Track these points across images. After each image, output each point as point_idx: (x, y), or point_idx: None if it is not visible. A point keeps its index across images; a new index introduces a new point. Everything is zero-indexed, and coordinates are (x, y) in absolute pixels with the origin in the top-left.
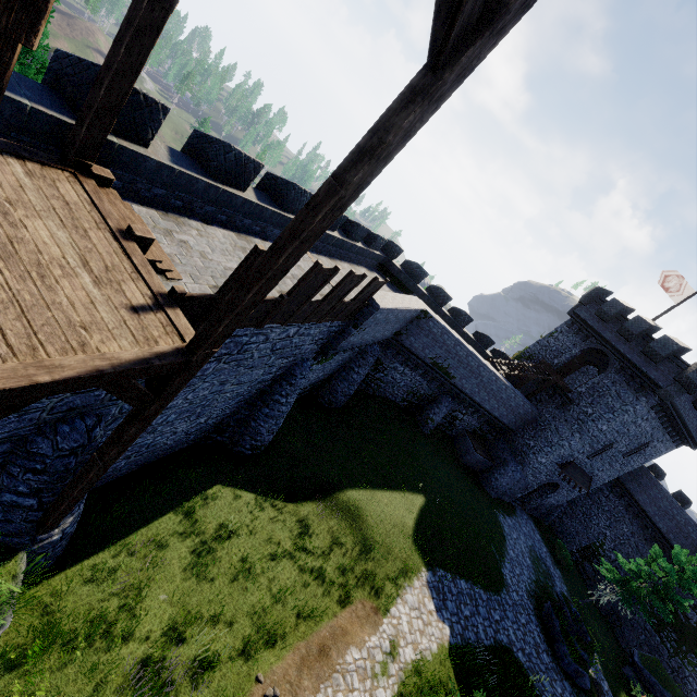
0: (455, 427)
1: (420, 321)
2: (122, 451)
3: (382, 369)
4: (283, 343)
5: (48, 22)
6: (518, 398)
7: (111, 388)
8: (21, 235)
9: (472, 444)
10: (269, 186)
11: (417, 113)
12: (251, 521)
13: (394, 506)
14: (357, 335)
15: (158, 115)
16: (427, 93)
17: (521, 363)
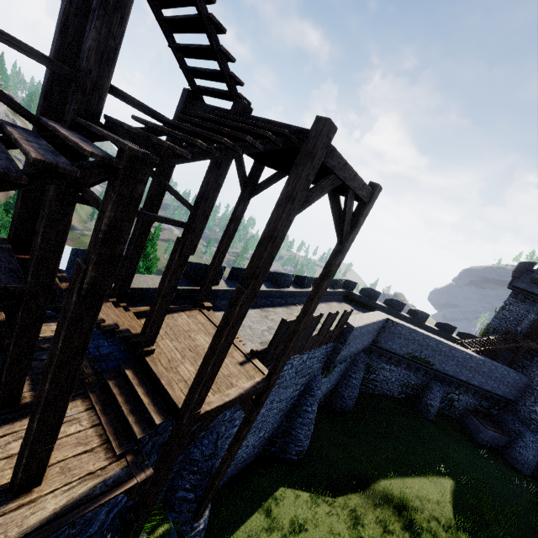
0: (456, 408)
1: (388, 327)
2: (239, 448)
3: (373, 371)
4: (301, 366)
5: (157, 240)
6: (499, 368)
7: (242, 403)
8: (197, 343)
9: (479, 422)
10: (269, 278)
11: (340, 258)
12: (312, 516)
13: (426, 491)
14: (345, 350)
15: (222, 271)
16: (341, 251)
17: (486, 338)
